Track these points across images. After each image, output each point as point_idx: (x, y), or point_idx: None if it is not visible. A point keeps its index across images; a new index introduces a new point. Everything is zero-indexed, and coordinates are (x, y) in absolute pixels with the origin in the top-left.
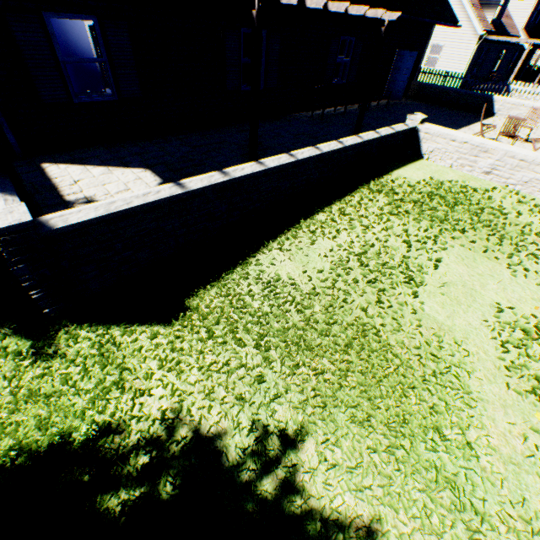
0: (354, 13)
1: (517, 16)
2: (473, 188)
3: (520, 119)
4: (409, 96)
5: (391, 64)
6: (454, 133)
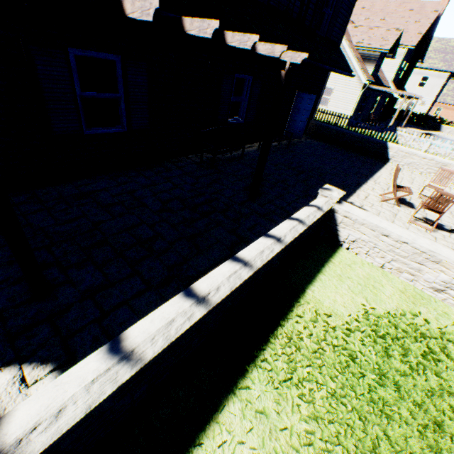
0: (237, 44)
1: (387, 71)
2: (436, 337)
3: (451, 195)
4: (308, 133)
5: (291, 105)
6: (387, 226)
